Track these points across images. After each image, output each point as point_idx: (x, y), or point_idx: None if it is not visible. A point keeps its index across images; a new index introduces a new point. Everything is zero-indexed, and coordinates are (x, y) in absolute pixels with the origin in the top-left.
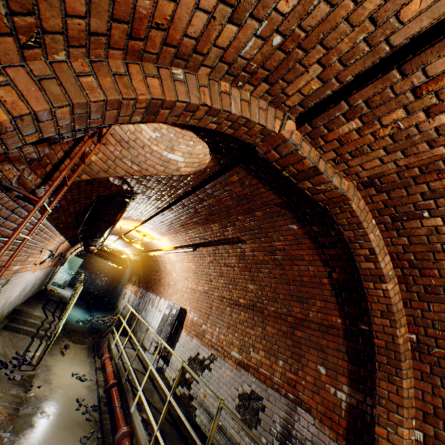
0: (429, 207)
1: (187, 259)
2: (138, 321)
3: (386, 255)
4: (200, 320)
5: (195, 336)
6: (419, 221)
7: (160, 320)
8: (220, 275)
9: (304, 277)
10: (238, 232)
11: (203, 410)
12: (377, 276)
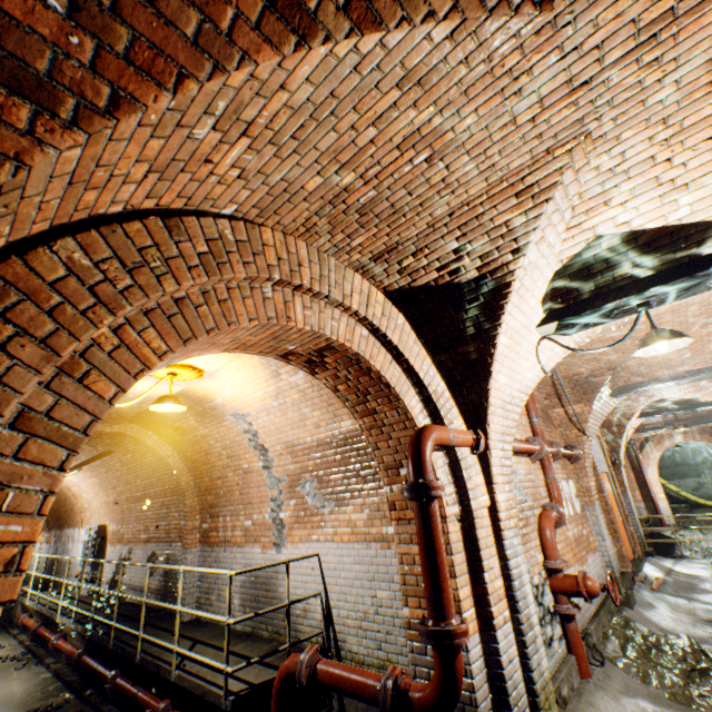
0: (158, 426)
1: (88, 476)
2: (61, 570)
3: (166, 445)
4: (119, 527)
5: (118, 543)
6: (162, 430)
7: (83, 549)
8: (119, 480)
9: (155, 464)
10: (107, 447)
11: (131, 590)
12: (164, 457)
